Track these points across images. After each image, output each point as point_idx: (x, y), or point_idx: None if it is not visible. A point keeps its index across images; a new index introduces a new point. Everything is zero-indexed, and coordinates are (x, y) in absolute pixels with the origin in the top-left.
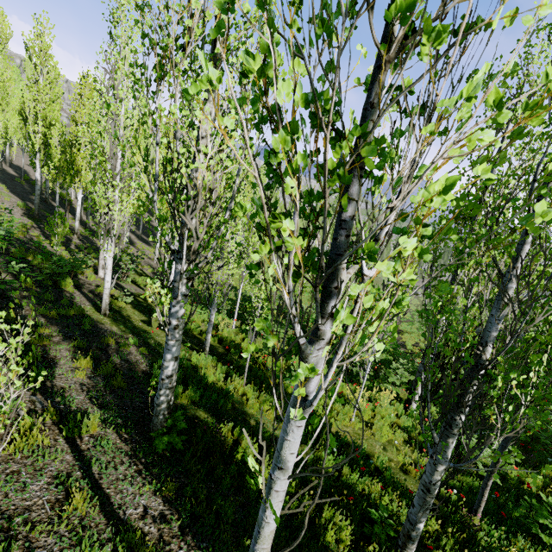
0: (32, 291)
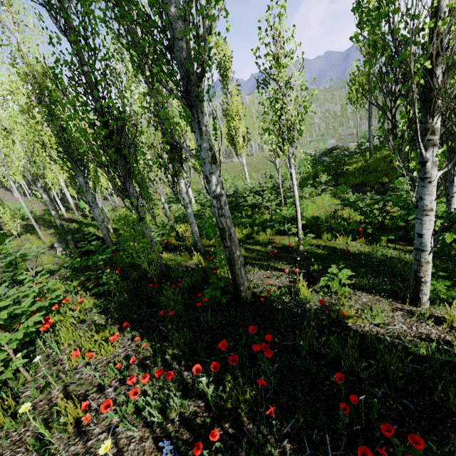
0: (41, 223)
